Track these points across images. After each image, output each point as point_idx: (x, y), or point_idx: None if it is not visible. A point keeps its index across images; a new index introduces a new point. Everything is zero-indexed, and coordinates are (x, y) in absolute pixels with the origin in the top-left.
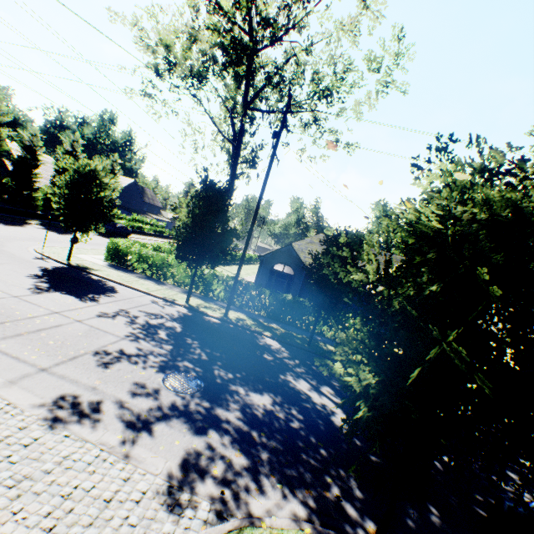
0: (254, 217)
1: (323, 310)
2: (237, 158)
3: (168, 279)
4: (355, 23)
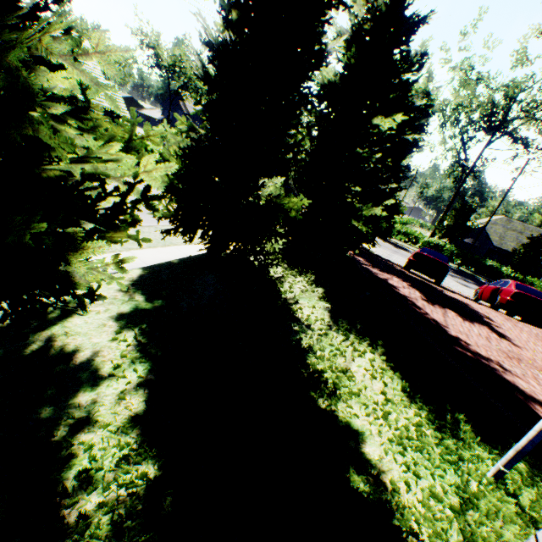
0: (487, 221)
1: (521, 272)
2: (468, 175)
3: (415, 244)
4: None
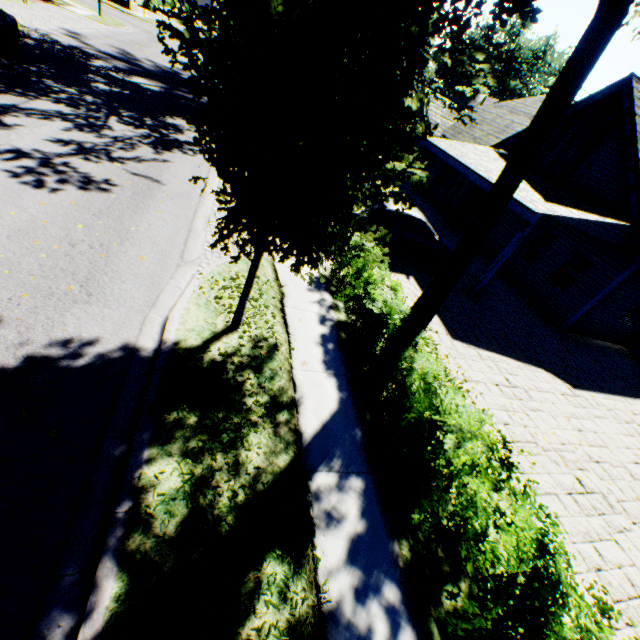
0: None
1: None
2: None
3: None
4: None
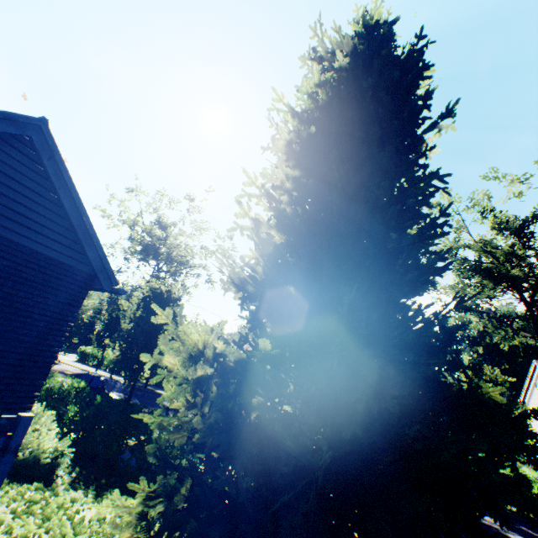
0: None
1: None
2: None
3: (101, 365)
4: (201, 230)
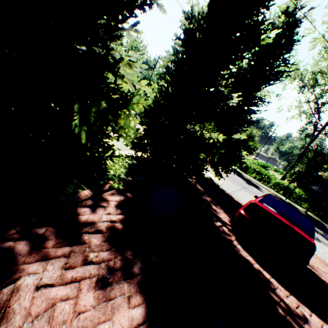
0: None
1: None
2: (320, 132)
3: (267, 183)
4: None
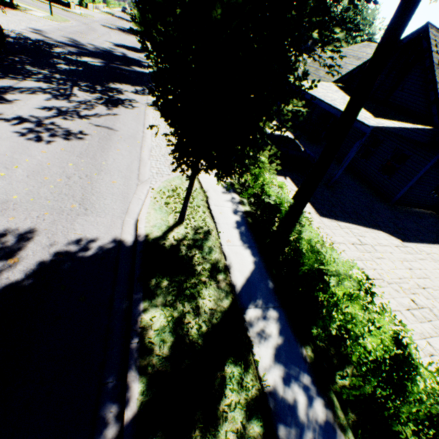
0: None
1: None
2: None
3: None
4: None
